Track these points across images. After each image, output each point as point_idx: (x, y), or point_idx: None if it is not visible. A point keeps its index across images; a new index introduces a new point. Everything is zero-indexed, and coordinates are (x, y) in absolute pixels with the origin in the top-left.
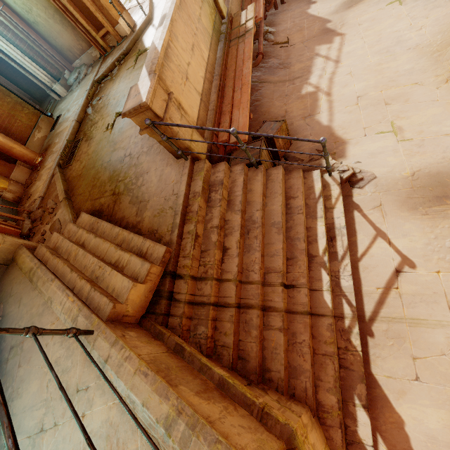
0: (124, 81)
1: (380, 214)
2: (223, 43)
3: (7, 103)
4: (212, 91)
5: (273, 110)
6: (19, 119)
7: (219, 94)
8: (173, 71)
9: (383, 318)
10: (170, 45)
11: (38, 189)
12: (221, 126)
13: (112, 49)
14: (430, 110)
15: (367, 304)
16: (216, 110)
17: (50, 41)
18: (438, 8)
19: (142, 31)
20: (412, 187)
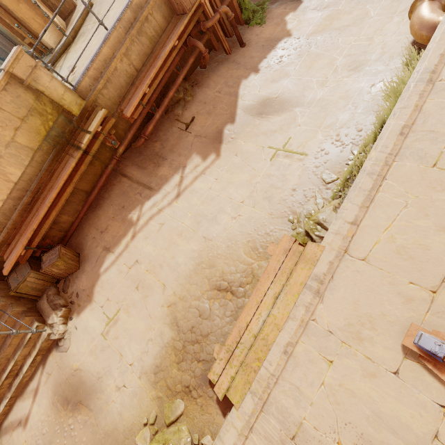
0: None
1: (46, 380)
2: (56, 152)
3: None
4: (18, 207)
5: (103, 218)
6: None
7: (28, 208)
8: None
9: (1, 438)
10: None
11: None
12: (12, 243)
13: (43, 56)
14: (141, 322)
15: (4, 424)
16: (16, 225)
17: None
18: (268, 202)
19: (61, 54)
20: (67, 378)
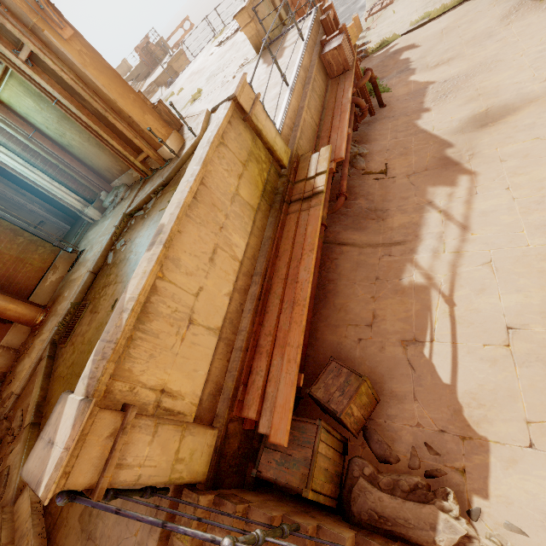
0: (152, 230)
1: None
2: (276, 211)
3: (17, 245)
4: (246, 305)
5: (354, 305)
6: (29, 262)
7: (257, 307)
8: (156, 333)
9: None
10: (158, 286)
11: (21, 373)
12: (251, 380)
13: (154, 173)
14: None
15: None
16: (248, 342)
17: (87, 162)
18: None
19: (189, 156)
20: None
